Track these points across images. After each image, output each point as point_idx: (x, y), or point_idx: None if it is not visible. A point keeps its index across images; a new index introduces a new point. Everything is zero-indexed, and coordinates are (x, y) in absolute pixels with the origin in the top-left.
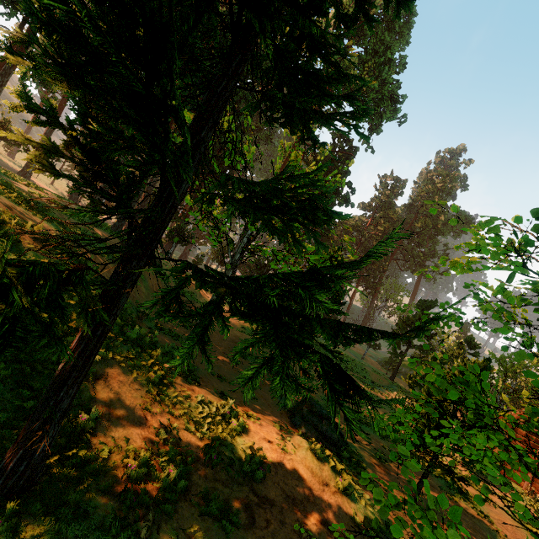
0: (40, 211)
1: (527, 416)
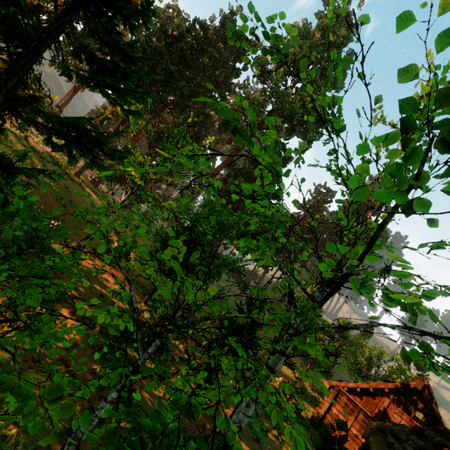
0: (1, 139)
1: (350, 386)
